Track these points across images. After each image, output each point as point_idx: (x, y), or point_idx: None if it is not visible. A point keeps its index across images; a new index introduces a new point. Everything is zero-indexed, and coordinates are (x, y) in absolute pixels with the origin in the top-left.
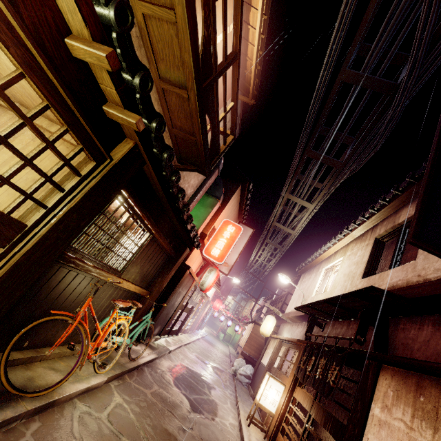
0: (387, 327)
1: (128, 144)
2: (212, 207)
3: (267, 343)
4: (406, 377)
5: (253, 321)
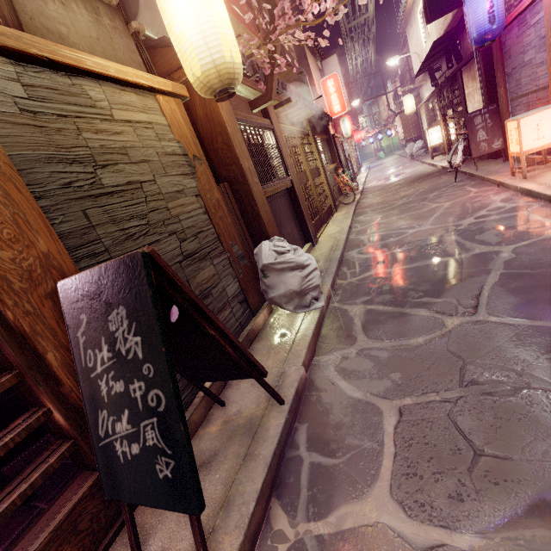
0: (457, 47)
1: (306, 121)
2: (307, 86)
3: (418, 116)
4: (467, 68)
5: (397, 114)
